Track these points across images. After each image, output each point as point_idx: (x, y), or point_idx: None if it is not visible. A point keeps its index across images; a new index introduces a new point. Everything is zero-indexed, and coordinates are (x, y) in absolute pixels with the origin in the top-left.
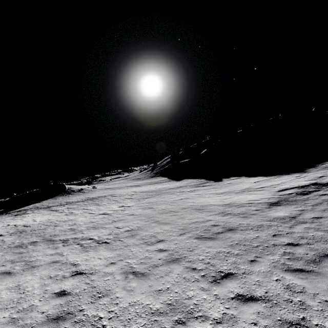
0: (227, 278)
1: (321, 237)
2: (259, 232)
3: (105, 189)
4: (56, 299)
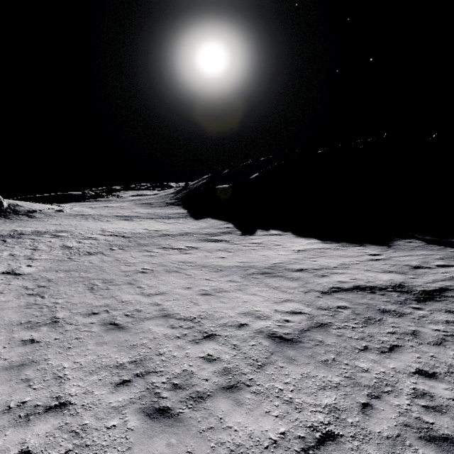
0: None
1: None
2: None
3: (73, 217)
4: None
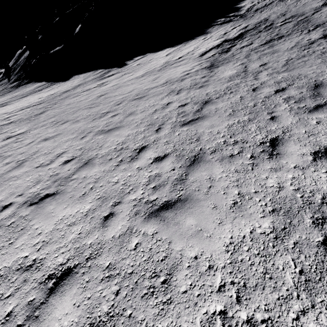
0: (278, 145)
1: (290, 76)
2: (237, 93)
3: None
4: None
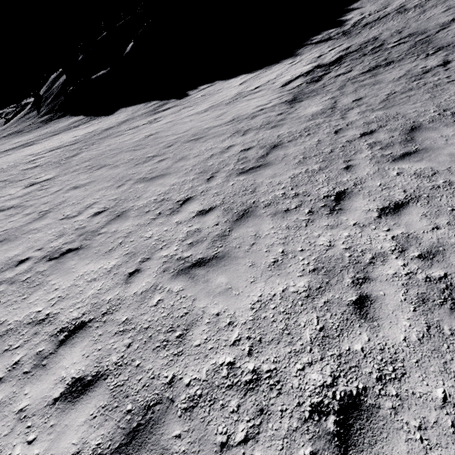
0: (344, 200)
1: (385, 116)
2: (314, 136)
3: None
4: (78, 407)
